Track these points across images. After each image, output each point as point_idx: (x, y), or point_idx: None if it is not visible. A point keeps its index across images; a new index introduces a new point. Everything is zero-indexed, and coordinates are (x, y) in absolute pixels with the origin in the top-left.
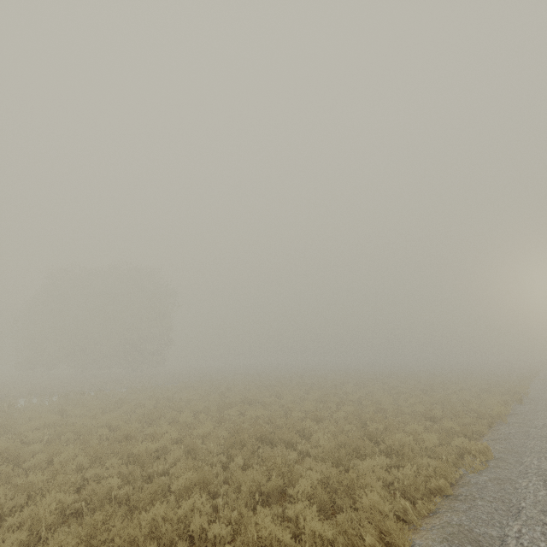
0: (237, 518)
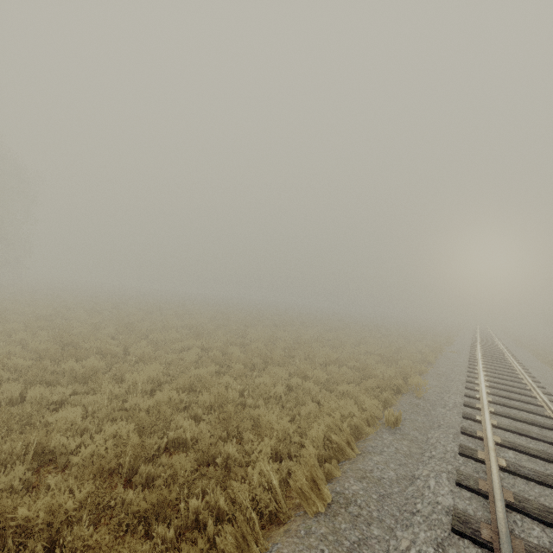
0: None
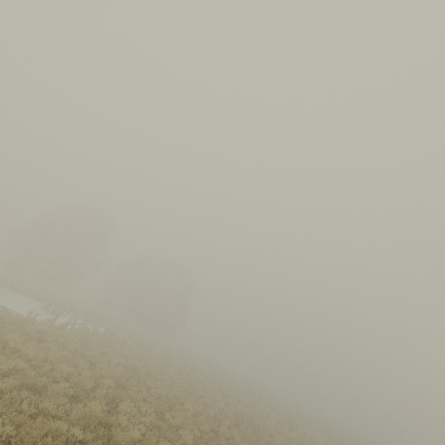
0: None
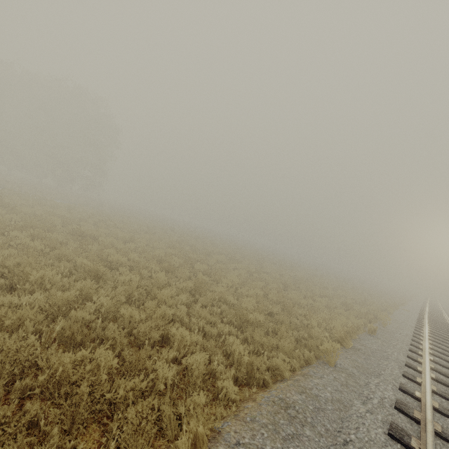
0: None
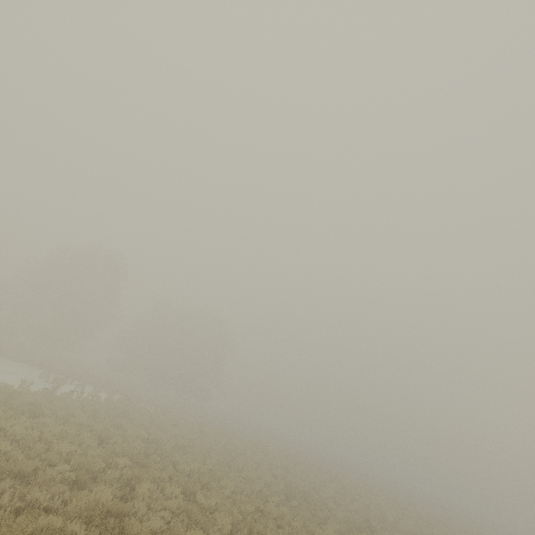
0: (301, 524)
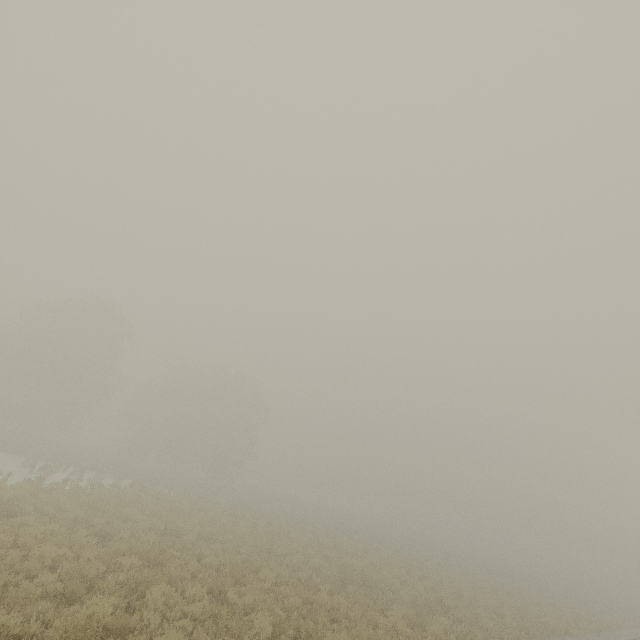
0: (361, 613)
